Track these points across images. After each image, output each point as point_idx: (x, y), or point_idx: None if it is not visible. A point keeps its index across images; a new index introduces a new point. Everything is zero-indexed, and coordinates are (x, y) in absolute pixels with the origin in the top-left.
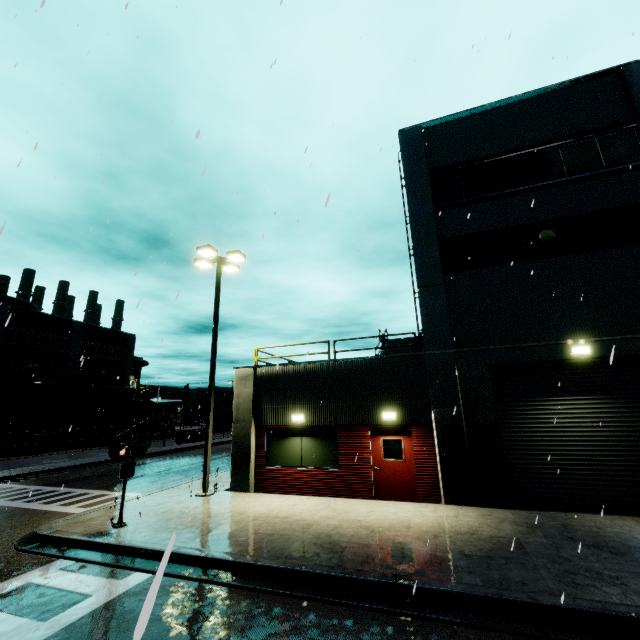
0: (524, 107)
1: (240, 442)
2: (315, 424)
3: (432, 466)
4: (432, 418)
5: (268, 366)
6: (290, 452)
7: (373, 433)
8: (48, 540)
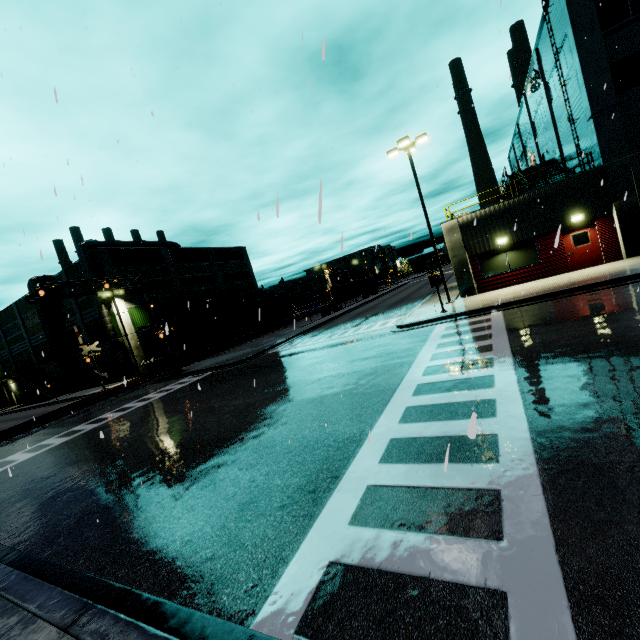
0: None
1: (460, 269)
2: (516, 241)
3: (614, 240)
4: (613, 209)
5: (468, 214)
6: (499, 264)
7: (563, 234)
8: (415, 325)
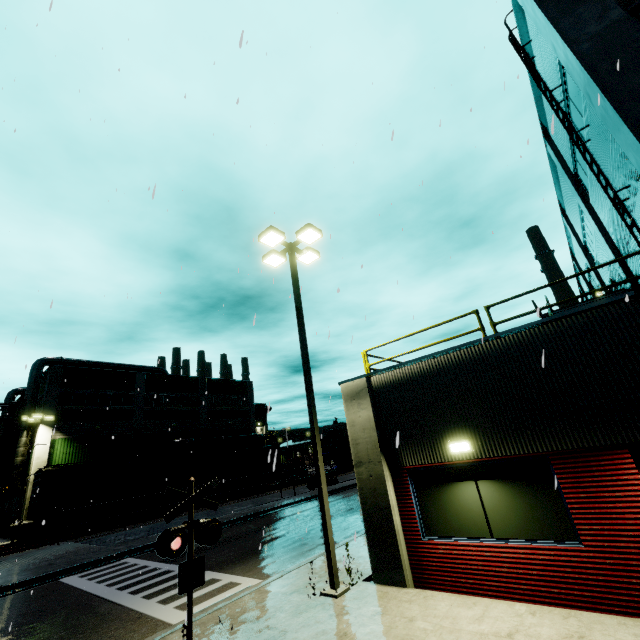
0: None
1: (371, 497)
2: (496, 455)
3: None
4: None
5: (387, 370)
6: (461, 510)
7: None
8: None
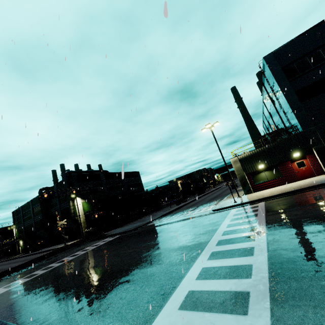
0: (314, 31)
1: (242, 180)
2: (268, 166)
3: (318, 164)
4: (313, 150)
5: (242, 154)
6: (261, 177)
7: (291, 162)
8: (221, 209)
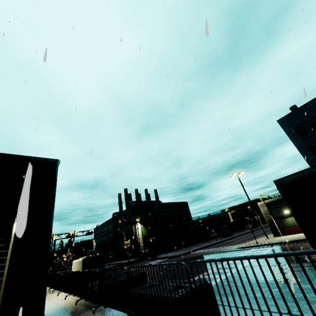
0: None
1: (270, 223)
2: None
3: None
4: None
5: (268, 199)
6: (288, 222)
7: None
8: (244, 247)
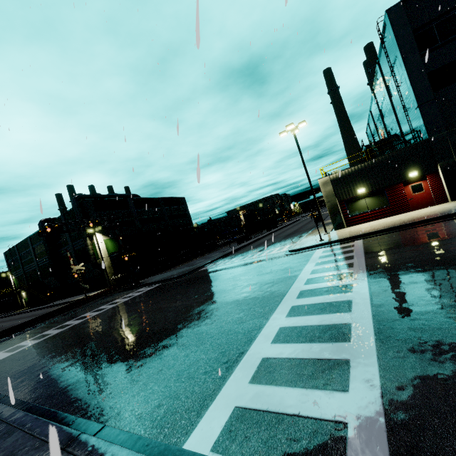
0: None
1: (333, 210)
2: (371, 190)
3: (441, 189)
4: (438, 168)
5: (336, 173)
6: (360, 207)
7: (404, 185)
8: (301, 249)
